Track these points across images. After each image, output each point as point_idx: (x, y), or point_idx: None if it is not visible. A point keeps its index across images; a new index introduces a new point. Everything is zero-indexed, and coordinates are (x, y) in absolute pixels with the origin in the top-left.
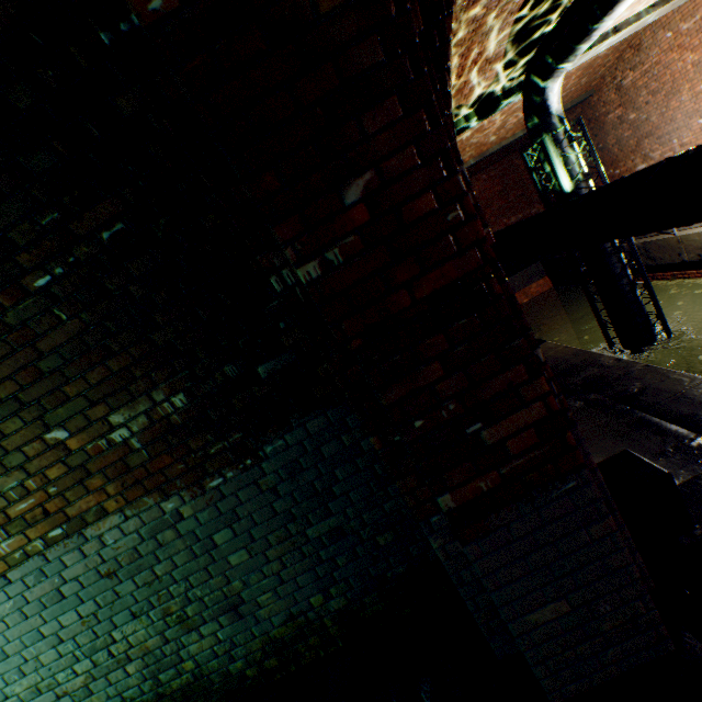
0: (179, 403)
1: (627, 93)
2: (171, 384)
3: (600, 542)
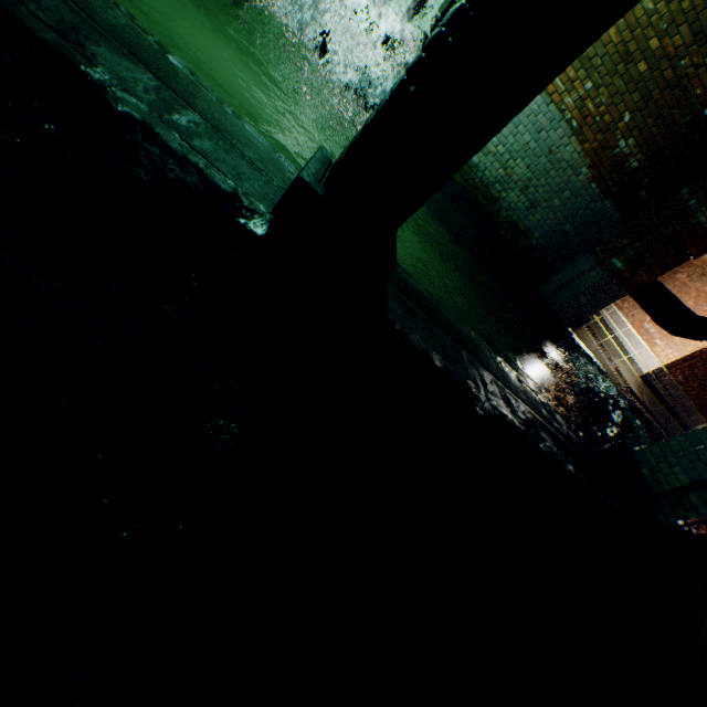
0: (633, 165)
1: (670, 279)
2: (642, 161)
3: (603, 304)
